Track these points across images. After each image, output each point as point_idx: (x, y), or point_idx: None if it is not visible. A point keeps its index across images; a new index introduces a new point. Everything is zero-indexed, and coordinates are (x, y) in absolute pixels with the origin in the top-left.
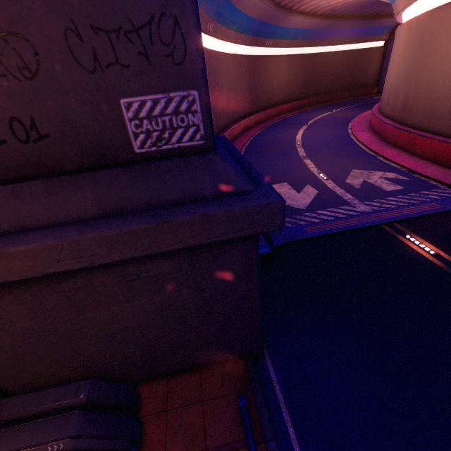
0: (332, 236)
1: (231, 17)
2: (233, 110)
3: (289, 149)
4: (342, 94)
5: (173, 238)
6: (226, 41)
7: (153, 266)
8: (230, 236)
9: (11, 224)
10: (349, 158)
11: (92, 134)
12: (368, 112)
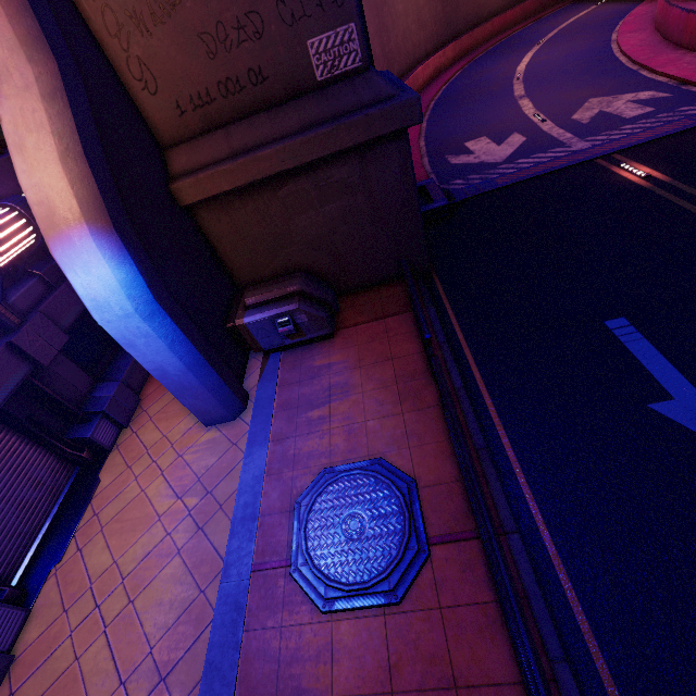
0: (527, 182)
1: None
2: (415, 44)
3: (500, 89)
4: None
5: (347, 137)
6: None
7: (335, 172)
8: (384, 132)
9: (253, 143)
10: (591, 84)
11: (292, 71)
12: None
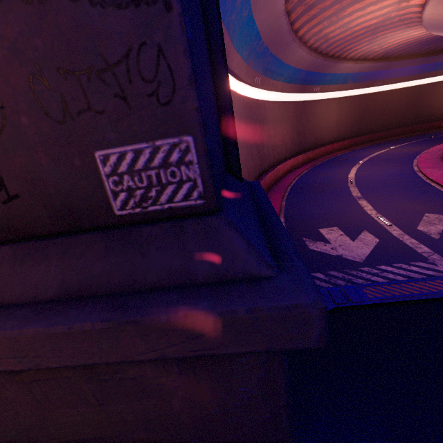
0: (405, 305)
1: (278, 71)
2: (279, 152)
3: (340, 188)
4: (402, 130)
5: (142, 344)
6: (273, 91)
7: (130, 366)
8: (231, 349)
9: None
10: (418, 200)
11: (65, 193)
12: (438, 146)
